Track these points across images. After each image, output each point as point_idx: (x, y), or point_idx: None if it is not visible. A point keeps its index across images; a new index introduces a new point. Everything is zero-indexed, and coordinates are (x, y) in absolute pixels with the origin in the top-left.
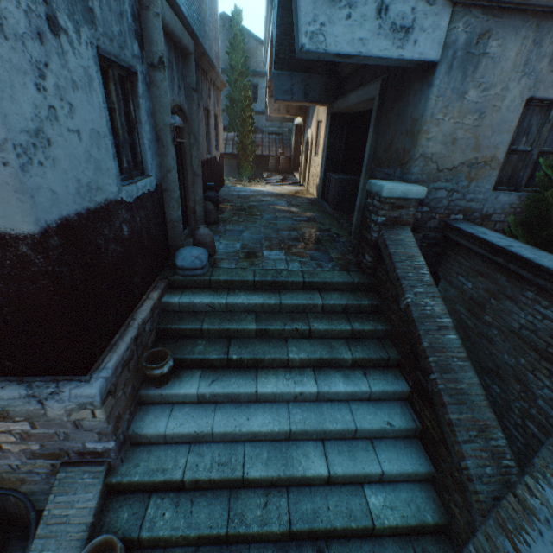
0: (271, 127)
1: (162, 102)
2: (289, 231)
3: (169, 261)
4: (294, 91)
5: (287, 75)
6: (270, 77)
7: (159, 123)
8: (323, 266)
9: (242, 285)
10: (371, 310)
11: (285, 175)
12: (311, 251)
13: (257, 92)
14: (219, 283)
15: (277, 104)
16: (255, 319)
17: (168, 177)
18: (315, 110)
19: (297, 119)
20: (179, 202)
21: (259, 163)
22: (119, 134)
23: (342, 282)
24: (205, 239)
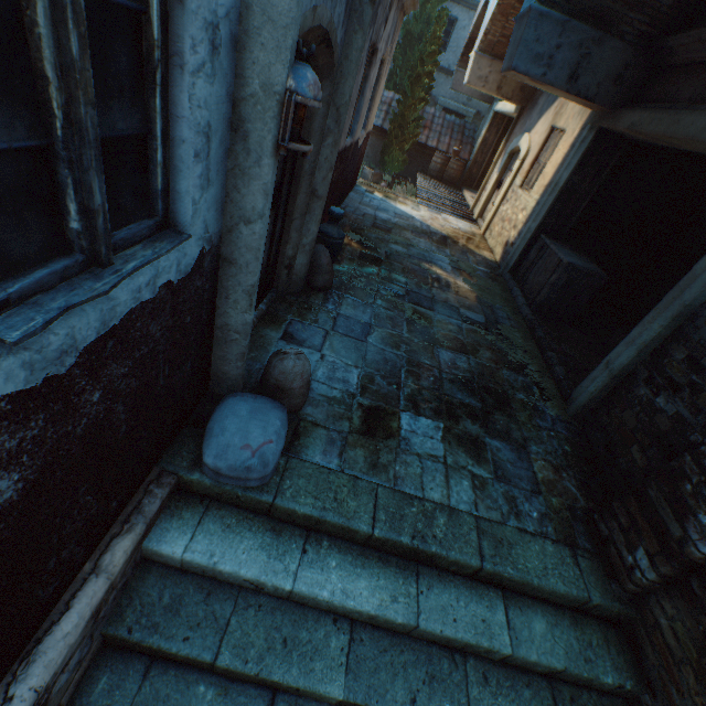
0: (452, 100)
1: (273, 5)
2: (454, 351)
3: (201, 401)
4: (554, 60)
5: (556, 21)
6: (495, 12)
7: (250, 75)
8: (521, 512)
9: (340, 532)
10: (608, 689)
11: (450, 191)
12: (495, 441)
13: (451, 34)
14: (289, 515)
15: (488, 68)
16: (346, 654)
17: (239, 232)
18: (555, 103)
19: (504, 104)
20: (253, 295)
21: (416, 156)
22: (50, 102)
23: (562, 594)
24: (290, 382)
